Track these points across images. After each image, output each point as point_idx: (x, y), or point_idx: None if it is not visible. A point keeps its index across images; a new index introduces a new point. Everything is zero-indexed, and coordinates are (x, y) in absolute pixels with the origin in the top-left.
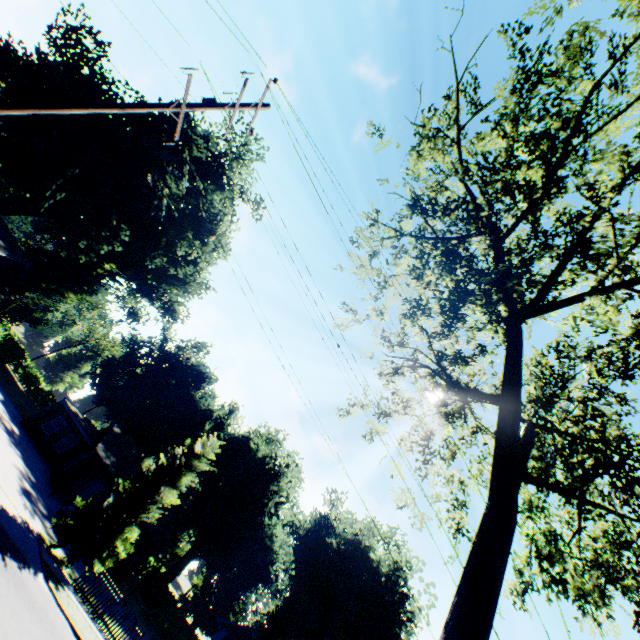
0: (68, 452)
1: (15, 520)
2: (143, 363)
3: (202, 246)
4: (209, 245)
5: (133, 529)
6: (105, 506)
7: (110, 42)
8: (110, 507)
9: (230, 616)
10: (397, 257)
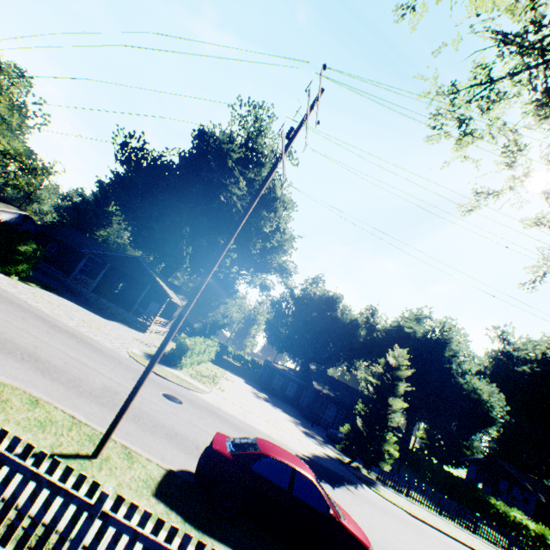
0: (295, 394)
1: (324, 458)
2: (289, 314)
3: (275, 214)
4: (278, 210)
5: (389, 435)
6: (358, 426)
7: (143, 133)
8: (362, 426)
9: (464, 451)
10: (489, 106)
